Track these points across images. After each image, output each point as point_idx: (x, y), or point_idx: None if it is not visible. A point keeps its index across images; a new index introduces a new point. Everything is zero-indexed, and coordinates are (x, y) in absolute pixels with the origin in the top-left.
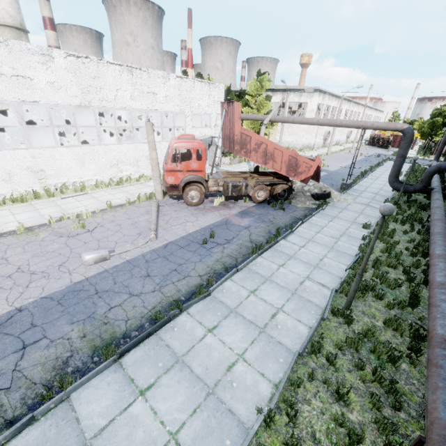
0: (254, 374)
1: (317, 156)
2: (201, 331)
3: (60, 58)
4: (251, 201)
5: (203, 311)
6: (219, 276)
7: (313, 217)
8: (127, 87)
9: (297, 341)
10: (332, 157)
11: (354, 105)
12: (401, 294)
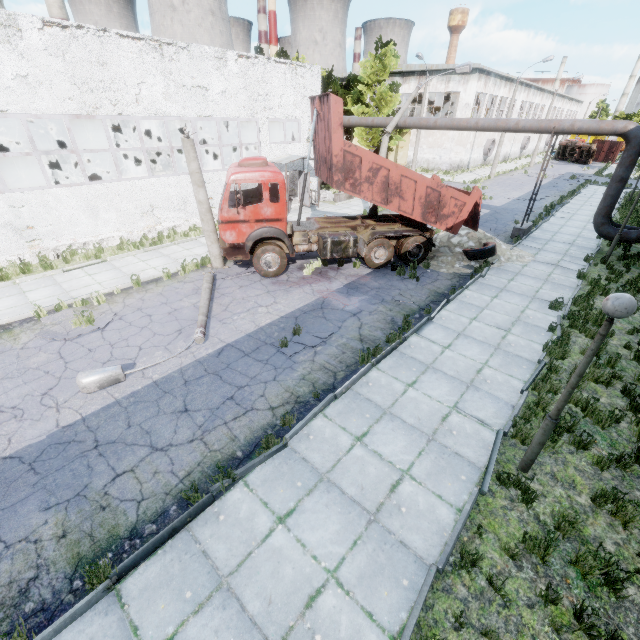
0: (355, 614)
1: (475, 186)
2: (266, 521)
3: (32, 30)
4: (364, 266)
5: (271, 479)
6: (303, 408)
7: (467, 290)
8: (155, 78)
9: (435, 541)
10: (498, 183)
11: (535, 93)
12: (621, 437)
